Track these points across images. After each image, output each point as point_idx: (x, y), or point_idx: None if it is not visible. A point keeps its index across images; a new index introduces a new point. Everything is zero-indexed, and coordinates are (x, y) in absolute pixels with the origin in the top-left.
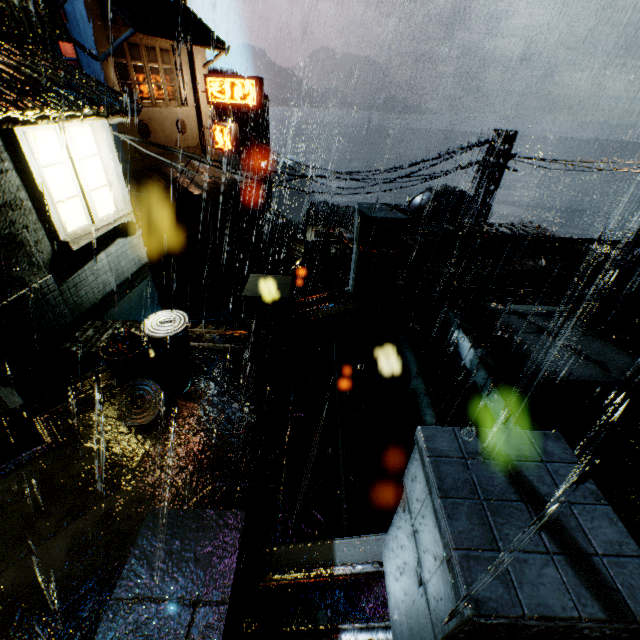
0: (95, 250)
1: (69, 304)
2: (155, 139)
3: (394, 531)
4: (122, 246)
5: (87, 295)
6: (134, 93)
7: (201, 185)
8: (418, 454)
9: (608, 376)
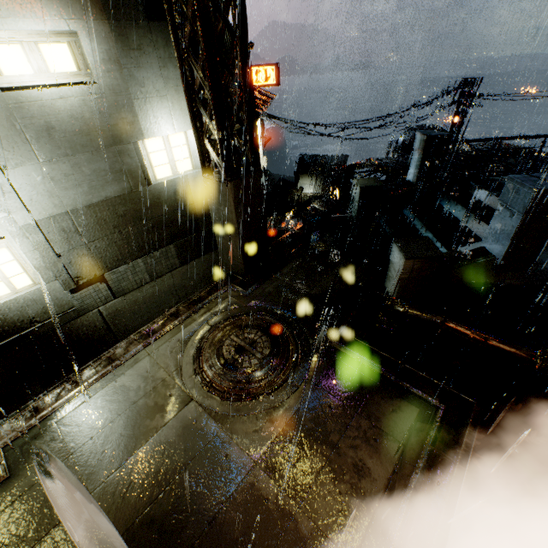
0: None
1: None
2: None
3: (491, 225)
4: None
5: None
6: None
7: None
8: (508, 183)
9: None
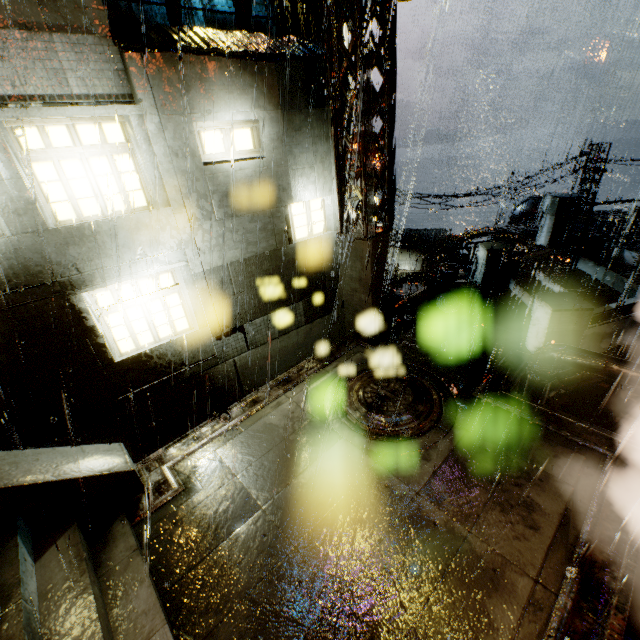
0: None
1: None
2: None
3: None
4: None
5: None
6: None
7: None
8: None
9: None
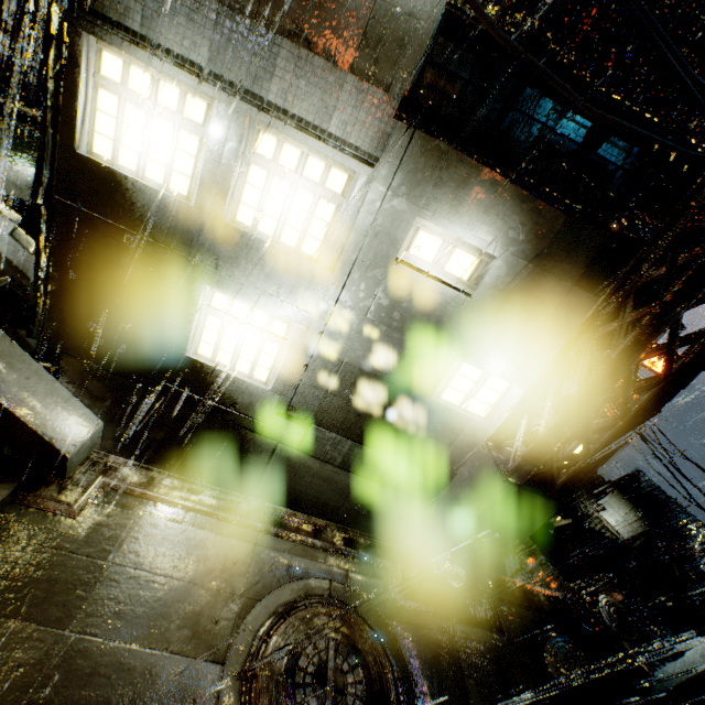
0: None
1: None
2: None
3: None
4: None
5: None
6: None
7: None
8: None
9: None
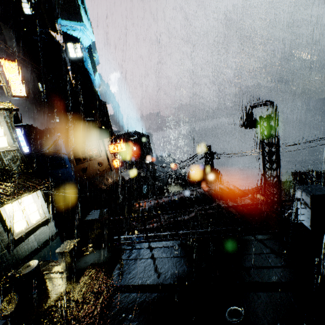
0: (29, 235)
1: (13, 259)
2: (89, 172)
3: None
4: (43, 229)
5: (22, 253)
6: (81, 159)
7: (107, 184)
8: None
9: (156, 281)
